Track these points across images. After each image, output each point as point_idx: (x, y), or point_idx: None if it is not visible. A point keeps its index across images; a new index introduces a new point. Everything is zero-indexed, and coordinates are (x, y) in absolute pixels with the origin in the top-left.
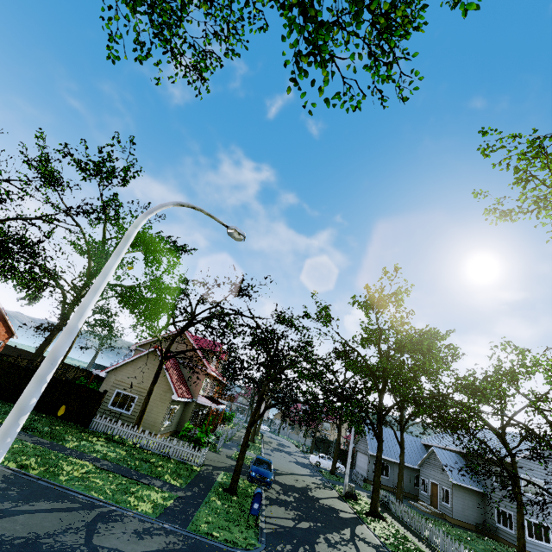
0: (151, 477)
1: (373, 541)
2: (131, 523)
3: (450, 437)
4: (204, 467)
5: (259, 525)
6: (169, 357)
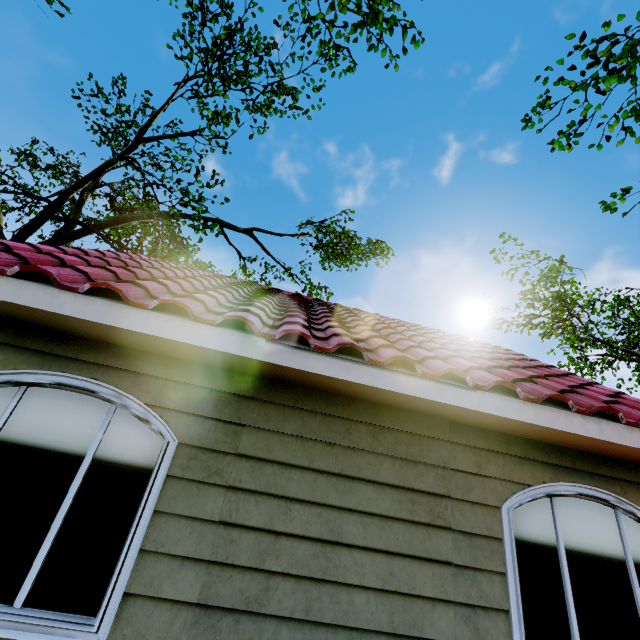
0: None
1: None
2: None
3: None
4: None
5: None
6: None
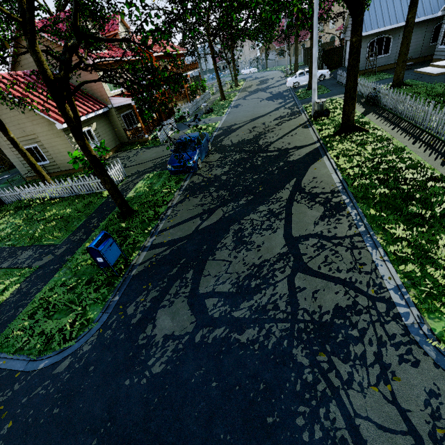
0: (24, 249)
1: (328, 186)
2: None
3: None
4: (124, 183)
5: (130, 265)
6: None
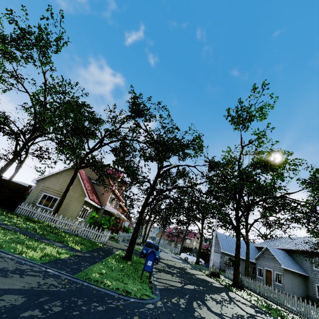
0: (54, 241)
1: (246, 303)
2: (2, 263)
3: (275, 242)
4: (106, 246)
5: (152, 282)
6: (83, 167)
